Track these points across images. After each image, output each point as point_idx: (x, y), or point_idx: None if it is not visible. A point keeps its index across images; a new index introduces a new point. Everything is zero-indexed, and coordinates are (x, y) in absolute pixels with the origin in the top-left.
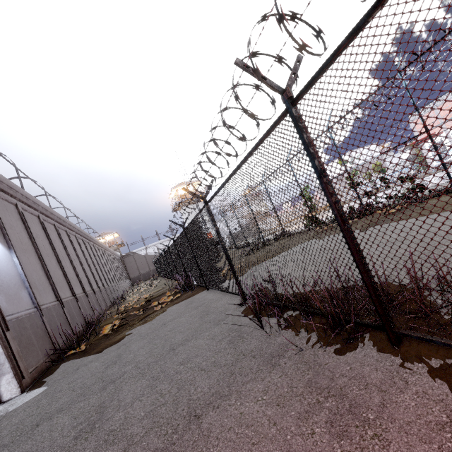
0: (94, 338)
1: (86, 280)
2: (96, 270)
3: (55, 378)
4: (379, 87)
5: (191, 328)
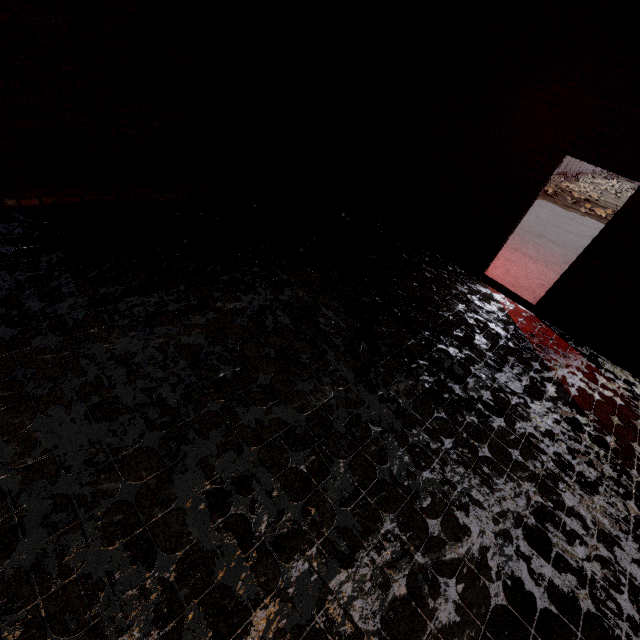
0: None
1: None
2: None
3: None
4: None
5: (578, 232)
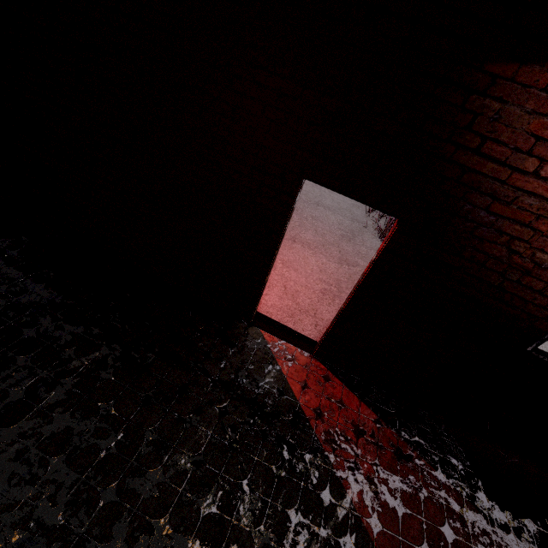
0: None
1: None
2: None
3: None
4: None
5: None
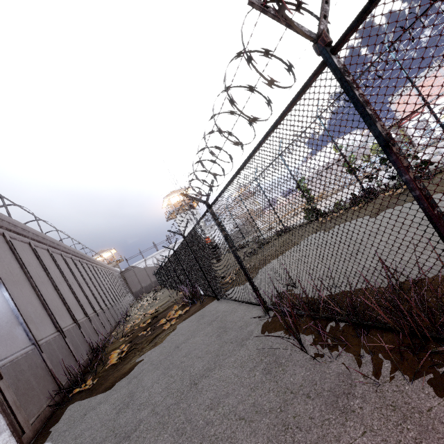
0: (102, 369)
1: (87, 303)
2: (97, 290)
3: (60, 428)
4: (368, 66)
5: (210, 352)
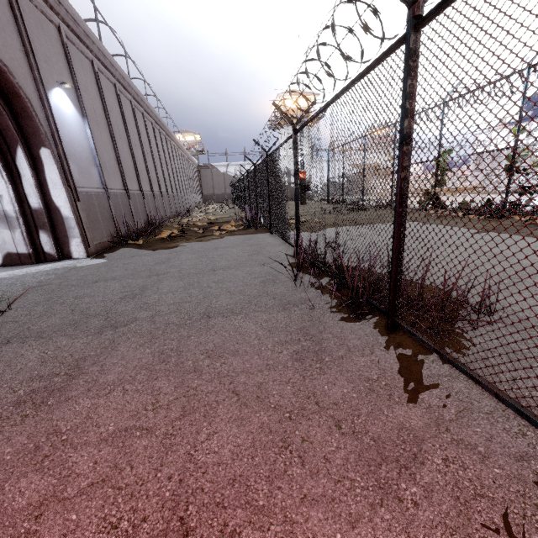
0: (153, 238)
1: (156, 179)
2: (168, 171)
3: (114, 256)
4: None
5: (237, 260)
